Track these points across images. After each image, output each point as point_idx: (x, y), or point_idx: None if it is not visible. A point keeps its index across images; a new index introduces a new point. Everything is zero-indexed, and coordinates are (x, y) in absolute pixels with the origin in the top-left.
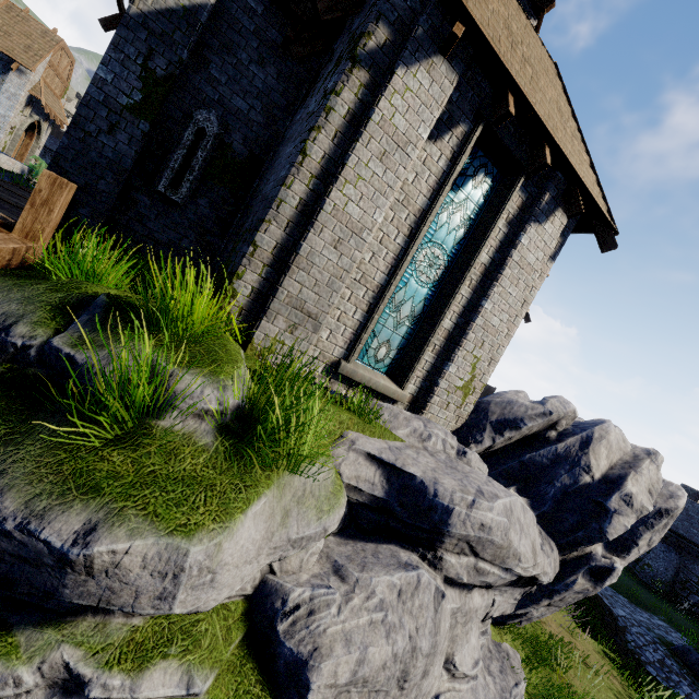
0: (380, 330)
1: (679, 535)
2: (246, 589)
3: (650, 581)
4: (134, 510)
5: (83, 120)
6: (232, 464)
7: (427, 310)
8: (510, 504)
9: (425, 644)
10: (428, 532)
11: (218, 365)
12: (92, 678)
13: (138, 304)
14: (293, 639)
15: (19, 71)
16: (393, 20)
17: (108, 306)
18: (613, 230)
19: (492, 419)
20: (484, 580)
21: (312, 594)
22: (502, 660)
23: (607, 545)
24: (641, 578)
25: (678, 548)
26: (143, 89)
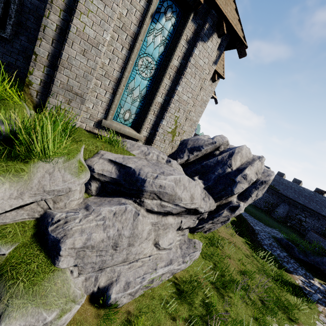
0: (124, 104)
1: (290, 198)
2: (34, 215)
3: (276, 217)
4: None
5: None
6: (3, 156)
7: (149, 93)
8: (180, 178)
9: (126, 233)
10: (136, 191)
11: None
12: None
13: None
14: (55, 232)
15: None
16: None
17: None
18: (245, 46)
19: (188, 147)
20: (165, 209)
21: (67, 215)
22: (190, 244)
23: (239, 198)
24: (273, 216)
25: (289, 204)
26: None
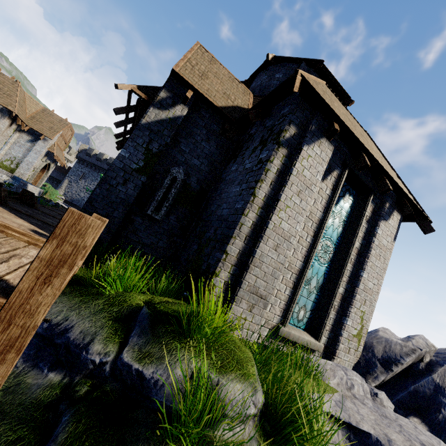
0: (299, 298)
1: None
2: None
3: None
4: None
5: (109, 178)
6: None
7: (326, 281)
8: None
9: None
10: None
11: (243, 366)
12: None
13: (168, 311)
14: None
15: (44, 139)
16: (297, 123)
17: (151, 317)
18: (428, 220)
19: (378, 357)
20: None
21: None
22: None
23: None
24: None
25: None
26: (145, 159)
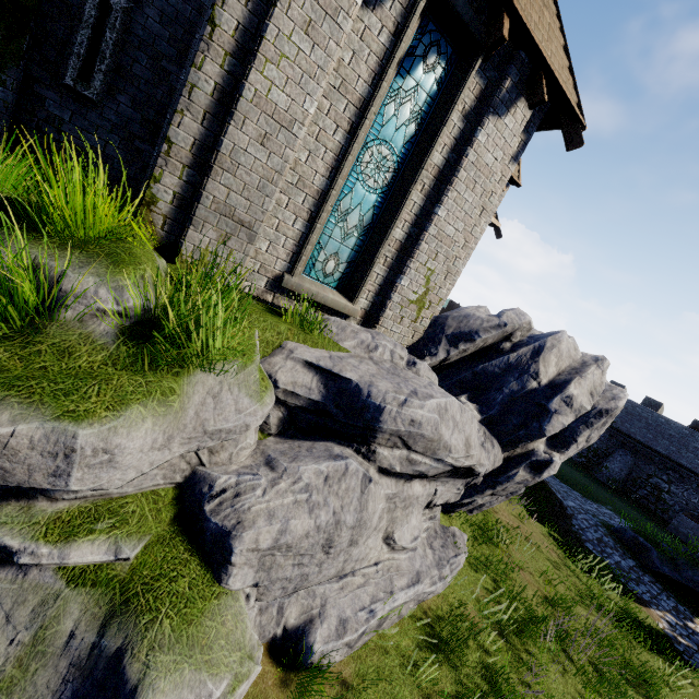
0: (327, 242)
1: (637, 441)
2: (175, 478)
3: (606, 480)
4: (18, 399)
5: None
6: (135, 362)
7: (377, 220)
8: (446, 404)
9: (349, 519)
10: (362, 429)
11: (117, 266)
12: (19, 549)
13: (30, 206)
14: (218, 516)
15: None
16: None
17: None
18: (581, 125)
19: (447, 333)
20: (416, 469)
21: (238, 480)
22: (446, 538)
23: (550, 443)
24: (598, 478)
25: (634, 452)
26: None
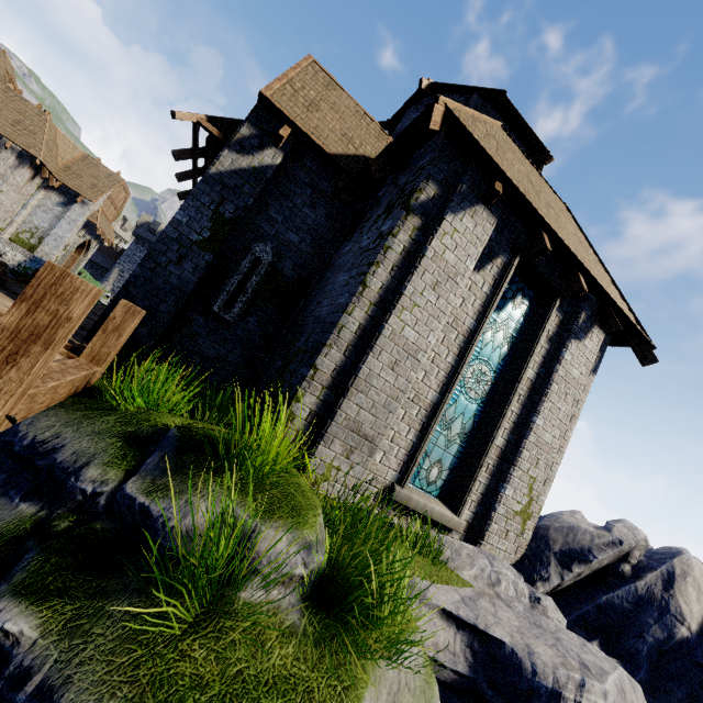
0: (432, 449)
1: None
2: None
3: None
4: None
5: (156, 253)
6: (322, 652)
7: (477, 427)
8: (619, 680)
9: None
10: None
11: (300, 513)
12: None
13: (208, 437)
14: None
15: (82, 203)
16: (440, 179)
17: (180, 441)
18: (649, 345)
19: (555, 550)
20: None
21: None
22: None
23: None
24: None
25: None
26: (212, 228)
